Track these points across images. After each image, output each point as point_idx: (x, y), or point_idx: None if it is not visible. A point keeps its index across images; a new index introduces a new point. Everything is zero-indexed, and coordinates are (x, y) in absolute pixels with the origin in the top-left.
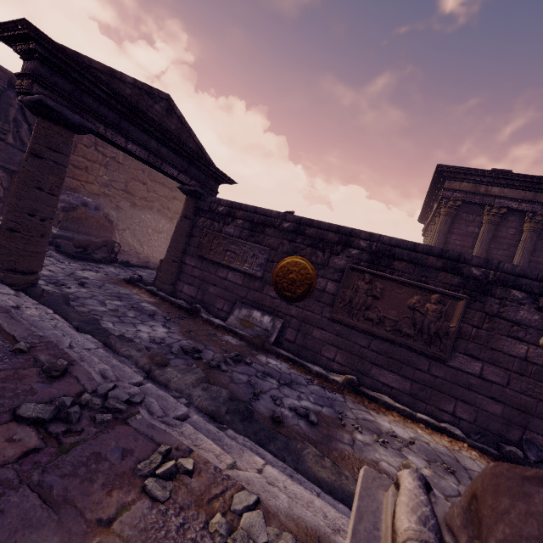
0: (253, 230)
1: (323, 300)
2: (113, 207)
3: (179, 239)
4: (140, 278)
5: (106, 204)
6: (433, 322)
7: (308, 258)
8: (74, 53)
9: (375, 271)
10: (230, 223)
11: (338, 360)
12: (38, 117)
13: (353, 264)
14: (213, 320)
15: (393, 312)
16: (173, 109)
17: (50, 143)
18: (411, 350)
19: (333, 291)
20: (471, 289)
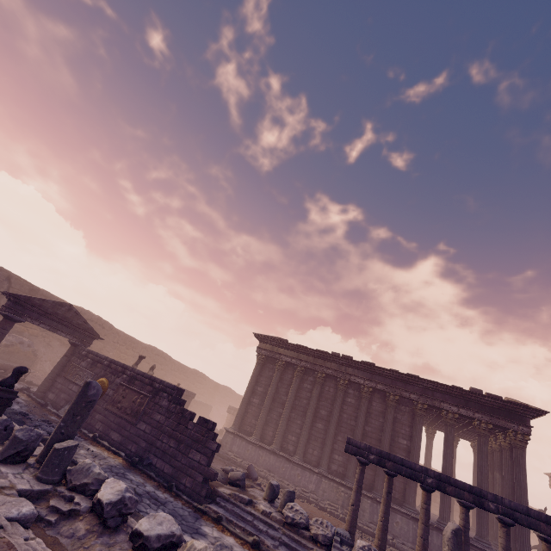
0: (93, 364)
1: (106, 399)
2: (45, 344)
3: (58, 367)
4: (27, 388)
5: (40, 342)
6: (137, 407)
7: (108, 379)
8: (29, 297)
9: (128, 385)
10: (85, 360)
11: (101, 429)
12: (4, 318)
13: (123, 382)
14: (52, 409)
15: (127, 404)
16: (72, 308)
17: (4, 327)
18: (127, 421)
19: (111, 395)
20: (154, 393)
